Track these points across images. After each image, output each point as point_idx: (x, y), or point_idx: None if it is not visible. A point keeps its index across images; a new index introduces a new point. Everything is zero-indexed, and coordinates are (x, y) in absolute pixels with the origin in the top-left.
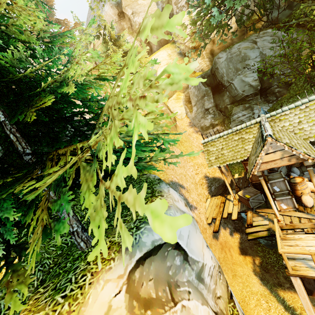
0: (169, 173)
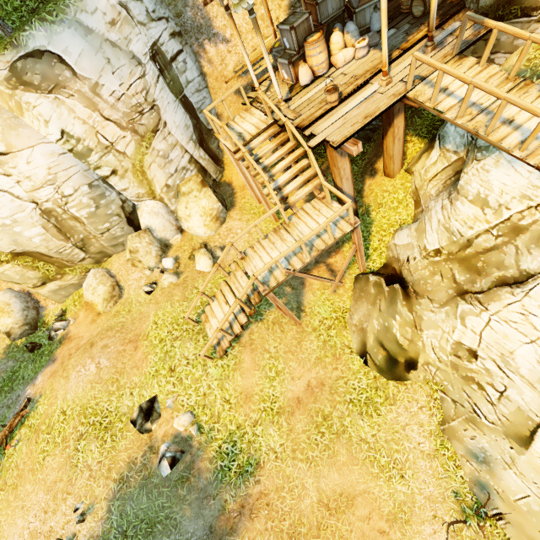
0: None
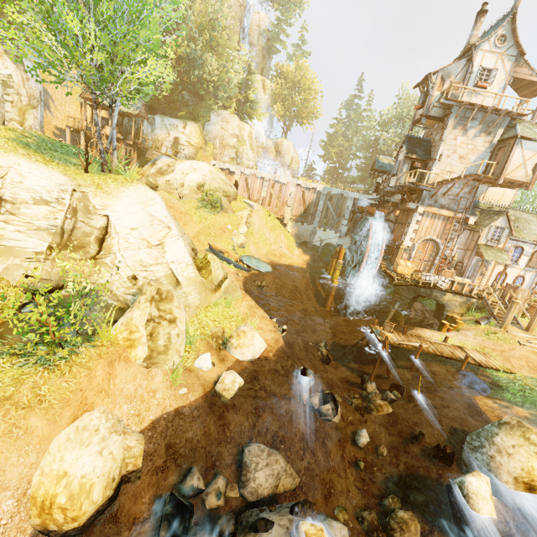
0: (48, 86)
